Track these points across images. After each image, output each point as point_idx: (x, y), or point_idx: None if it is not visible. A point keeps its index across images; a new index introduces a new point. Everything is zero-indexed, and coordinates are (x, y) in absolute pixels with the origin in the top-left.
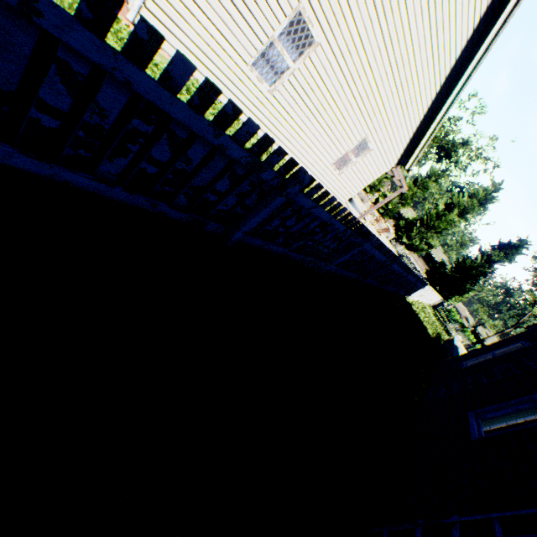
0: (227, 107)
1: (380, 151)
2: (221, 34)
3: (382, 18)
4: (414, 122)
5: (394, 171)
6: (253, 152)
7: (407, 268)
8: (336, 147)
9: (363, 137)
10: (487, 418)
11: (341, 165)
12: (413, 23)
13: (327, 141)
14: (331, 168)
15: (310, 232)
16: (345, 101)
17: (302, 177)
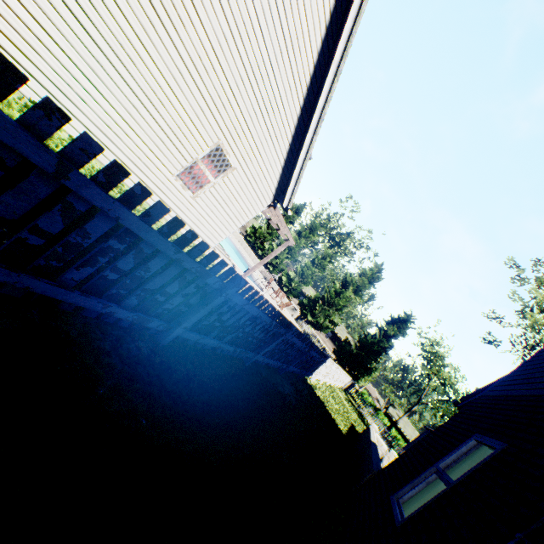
0: None
1: (247, 174)
2: None
3: None
4: (282, 143)
5: (278, 221)
6: None
7: (279, 314)
8: (176, 145)
9: (216, 141)
10: None
11: (197, 188)
12: None
13: (156, 128)
14: (176, 182)
15: None
16: (168, 60)
17: None
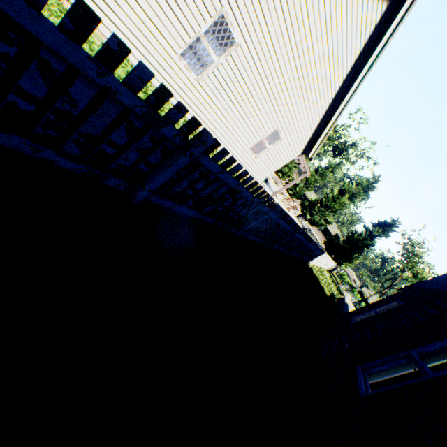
0: (111, 42)
1: (289, 141)
2: (152, 23)
3: (290, 32)
4: (315, 120)
5: (300, 159)
6: (150, 103)
7: (308, 237)
8: (253, 134)
9: (275, 128)
10: (373, 372)
11: (257, 150)
12: (314, 39)
13: (246, 128)
14: (249, 151)
15: (220, 198)
16: (260, 97)
17: (205, 138)
